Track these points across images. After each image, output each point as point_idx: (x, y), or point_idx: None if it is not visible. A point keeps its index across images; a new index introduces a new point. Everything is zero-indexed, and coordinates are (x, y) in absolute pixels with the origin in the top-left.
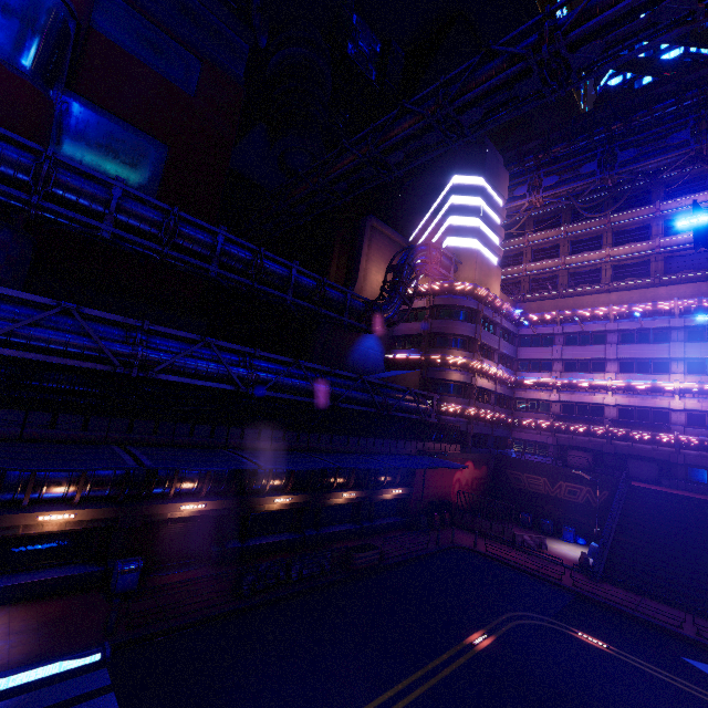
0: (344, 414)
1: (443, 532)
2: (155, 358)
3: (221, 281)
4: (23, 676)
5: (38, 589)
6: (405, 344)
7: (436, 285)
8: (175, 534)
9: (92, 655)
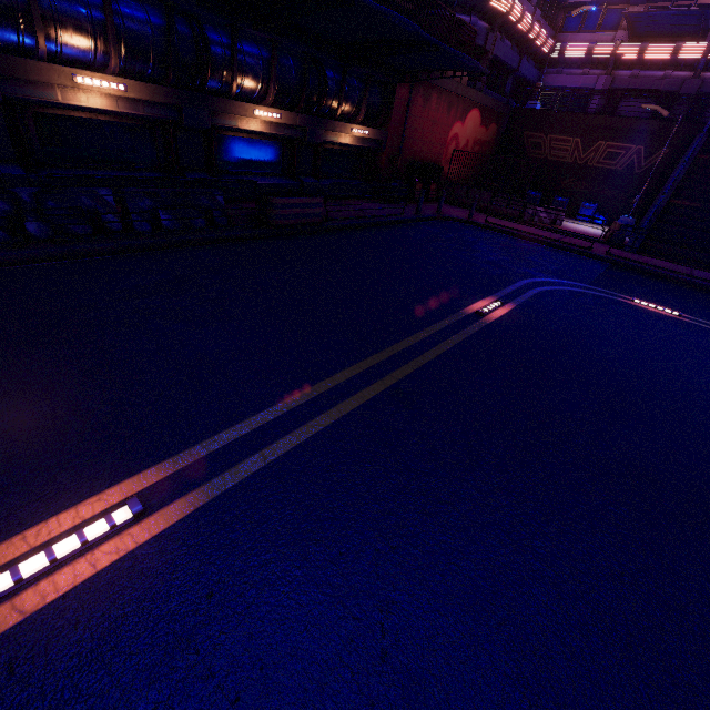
0: None
1: (425, 205)
2: None
3: None
4: None
5: None
6: None
7: None
8: None
9: None
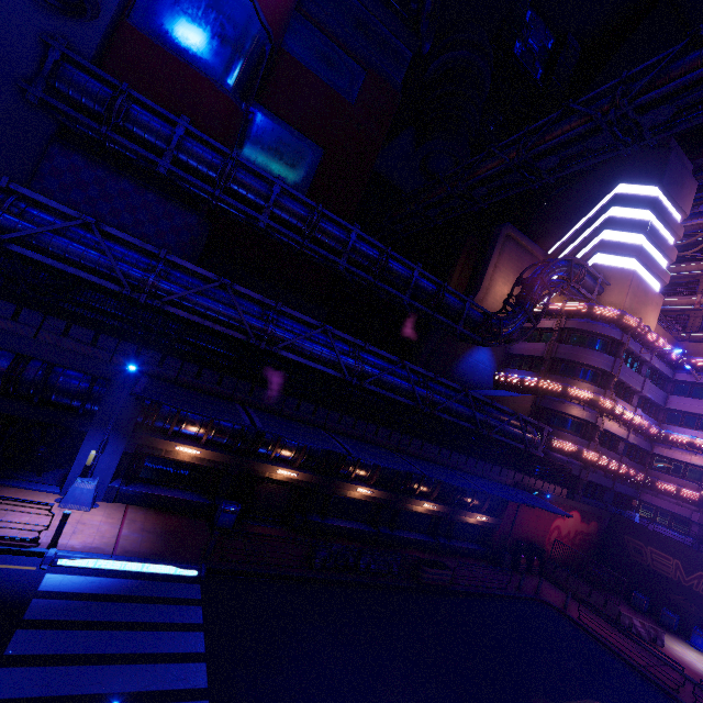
0: (440, 423)
1: (527, 579)
2: (280, 336)
3: (347, 275)
4: (146, 566)
5: (166, 502)
6: (521, 365)
7: (571, 306)
8: (268, 493)
9: (192, 570)
